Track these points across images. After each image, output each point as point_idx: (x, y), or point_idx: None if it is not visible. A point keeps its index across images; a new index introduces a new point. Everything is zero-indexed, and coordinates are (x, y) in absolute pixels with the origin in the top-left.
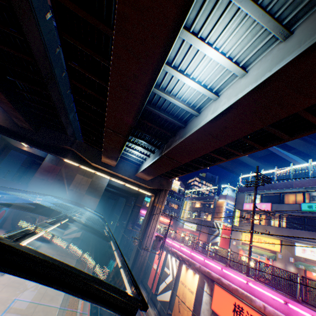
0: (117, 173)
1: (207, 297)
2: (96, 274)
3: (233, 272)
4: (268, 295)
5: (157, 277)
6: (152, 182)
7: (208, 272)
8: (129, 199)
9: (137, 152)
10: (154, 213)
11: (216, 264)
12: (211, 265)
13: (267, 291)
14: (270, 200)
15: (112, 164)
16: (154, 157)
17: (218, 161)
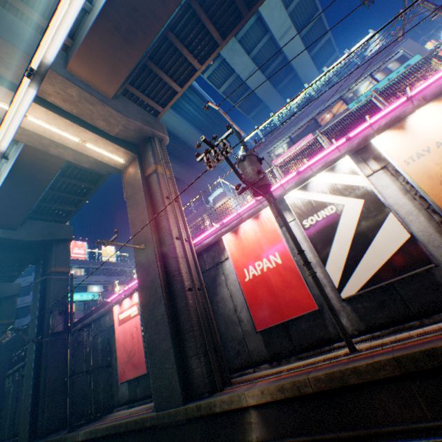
0: None
1: None
2: None
3: None
4: None
5: (293, 270)
6: (127, 110)
7: None
8: (1, 307)
9: None
10: (161, 185)
11: None
12: (436, 85)
13: None
14: (303, 137)
15: None
16: None
17: None
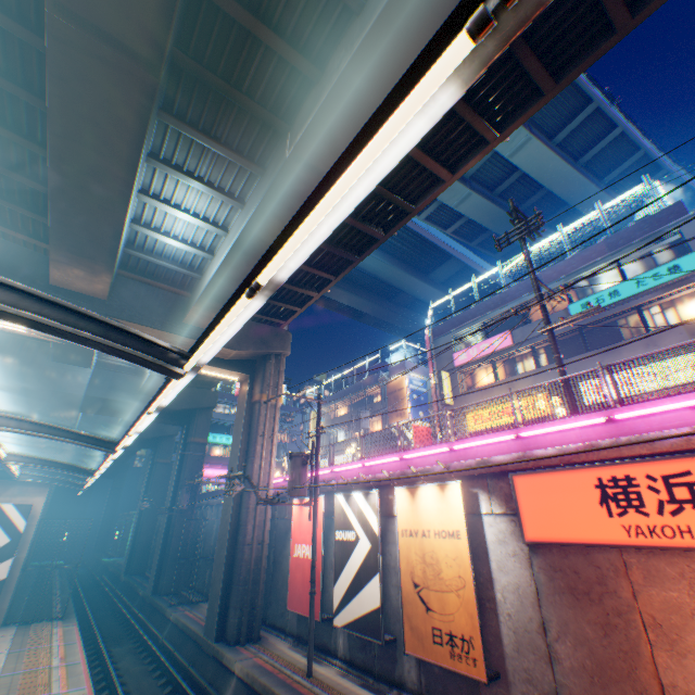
0: (119, 318)
1: (499, 527)
2: (101, 668)
3: (552, 423)
4: (681, 410)
5: (318, 572)
6: (239, 339)
7: (481, 462)
8: (161, 445)
9: (183, 218)
10: (260, 419)
11: (491, 438)
12: (477, 450)
13: (674, 403)
14: (504, 328)
15: (95, 288)
16: (248, 208)
17: (427, 195)
